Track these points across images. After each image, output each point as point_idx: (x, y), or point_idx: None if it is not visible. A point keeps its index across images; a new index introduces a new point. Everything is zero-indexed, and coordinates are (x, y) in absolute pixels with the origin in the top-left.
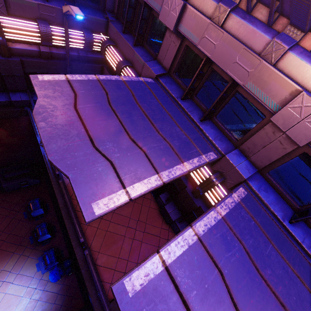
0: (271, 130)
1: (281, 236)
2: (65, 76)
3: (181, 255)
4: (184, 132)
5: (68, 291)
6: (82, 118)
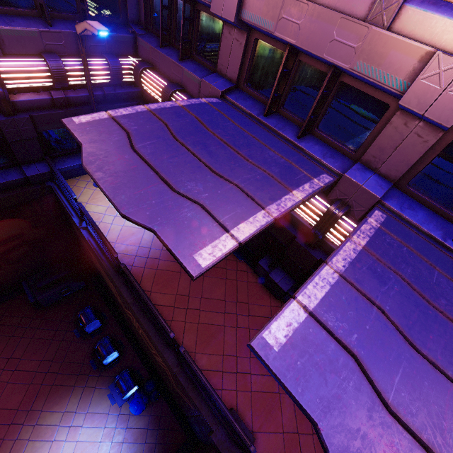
0: (402, 122)
1: (447, 260)
2: (106, 113)
3: (324, 297)
4: (281, 156)
5: (160, 423)
6: (146, 159)
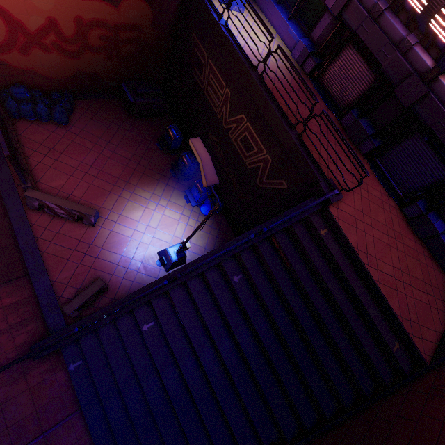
0: None
1: None
2: None
3: None
4: None
5: (220, 227)
6: None
